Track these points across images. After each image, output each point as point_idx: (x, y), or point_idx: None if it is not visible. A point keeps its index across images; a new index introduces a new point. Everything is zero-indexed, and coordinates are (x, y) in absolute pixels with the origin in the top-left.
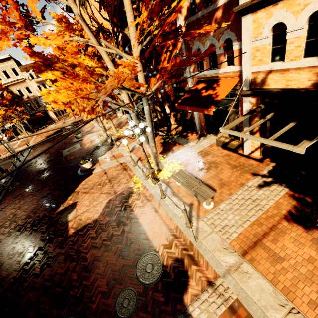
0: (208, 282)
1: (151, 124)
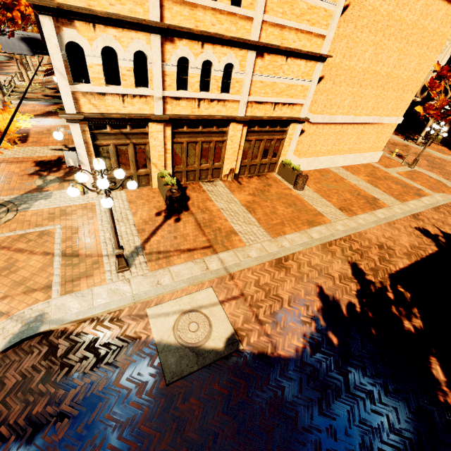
0: None
1: None
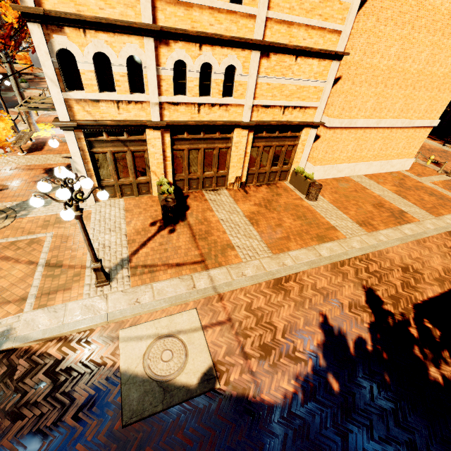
0: None
1: (16, 82)
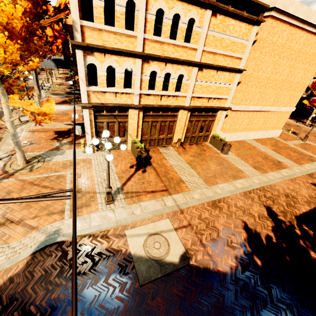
0: (2, 133)
1: (36, 76)
